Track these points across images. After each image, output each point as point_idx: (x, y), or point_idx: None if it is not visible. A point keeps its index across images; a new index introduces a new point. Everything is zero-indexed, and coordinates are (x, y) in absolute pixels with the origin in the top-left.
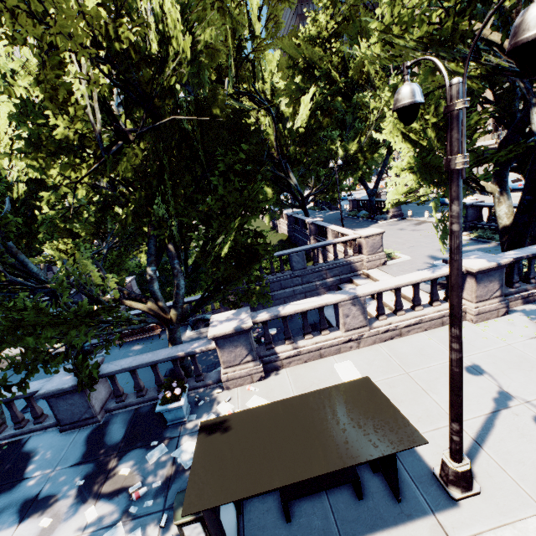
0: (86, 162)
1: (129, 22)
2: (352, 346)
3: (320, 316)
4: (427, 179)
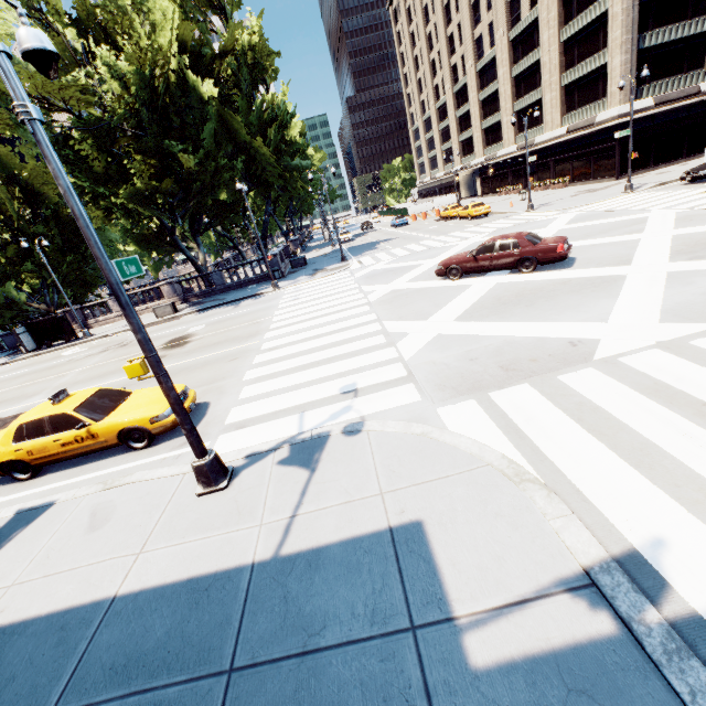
0: (2, 250)
1: (3, 206)
2: (120, 319)
3: (105, 307)
4: (142, 248)
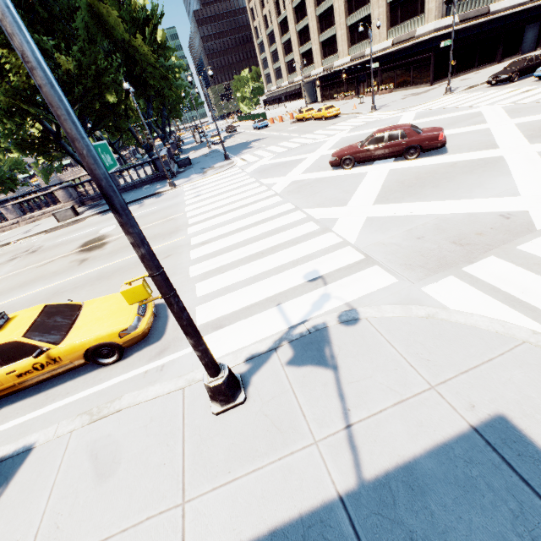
0: None
1: None
2: (17, 226)
3: None
4: (26, 154)
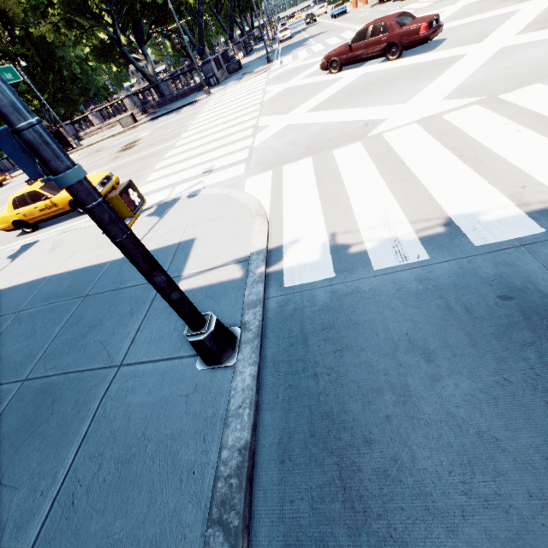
0: None
1: None
2: (101, 131)
3: (88, 121)
4: (100, 63)
